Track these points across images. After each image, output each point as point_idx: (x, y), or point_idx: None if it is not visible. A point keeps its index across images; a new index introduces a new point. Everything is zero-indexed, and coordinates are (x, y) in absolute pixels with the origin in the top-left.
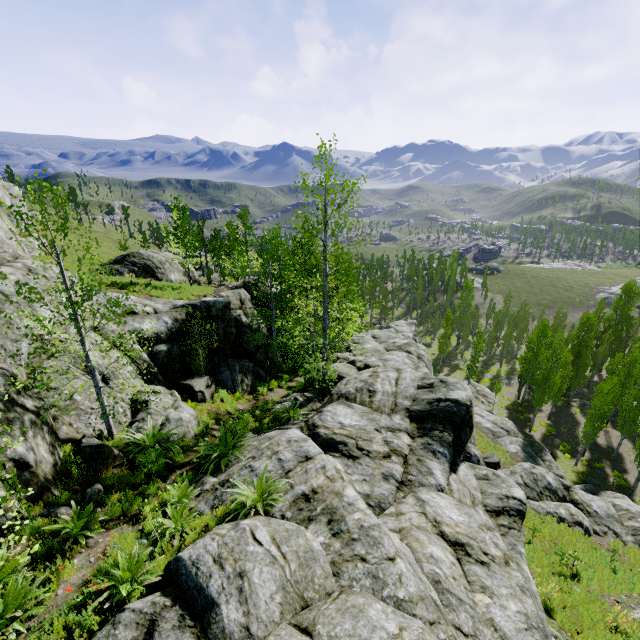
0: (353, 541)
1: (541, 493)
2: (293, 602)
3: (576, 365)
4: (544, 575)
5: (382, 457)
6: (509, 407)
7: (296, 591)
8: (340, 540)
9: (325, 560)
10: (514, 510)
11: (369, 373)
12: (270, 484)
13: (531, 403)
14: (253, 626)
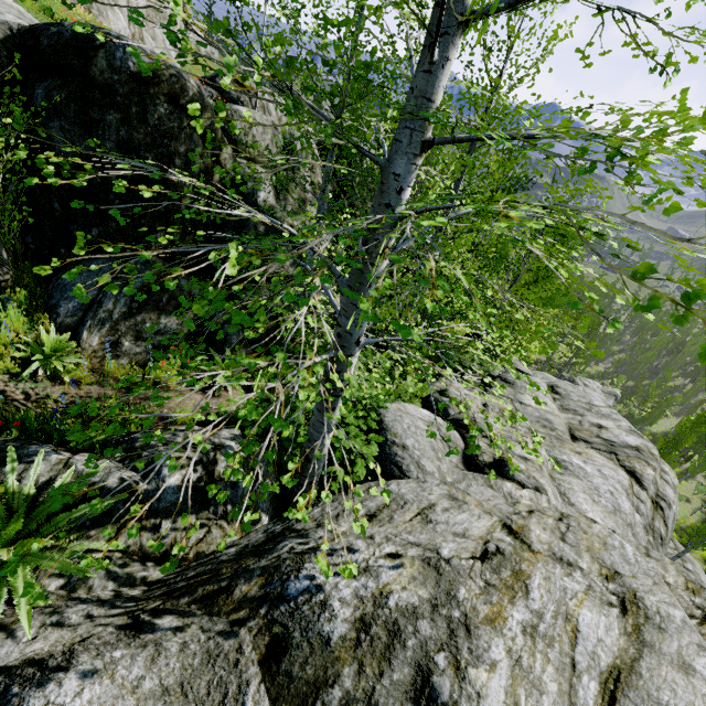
0: None
1: None
2: None
3: None
4: None
5: None
6: None
7: None
8: None
9: None
10: None
11: (489, 522)
12: None
13: None
14: None
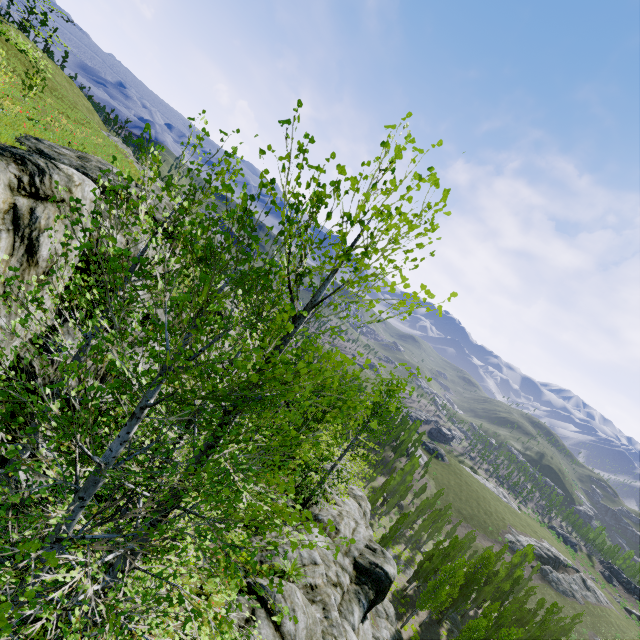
0: (333, 626)
1: None
2: (309, 638)
3: (463, 590)
4: None
5: (332, 584)
6: (395, 593)
7: (310, 633)
8: (328, 621)
9: (320, 627)
10: None
11: (337, 511)
12: (299, 568)
13: (413, 601)
14: (297, 637)
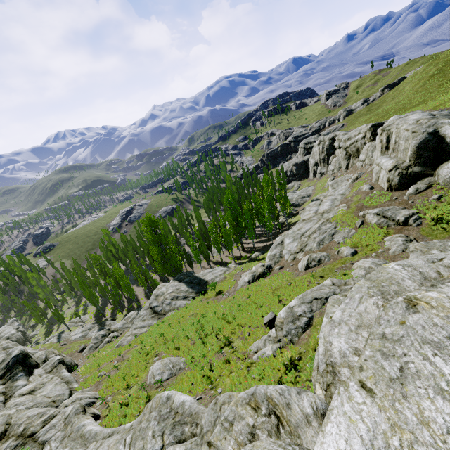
0: None
1: (101, 340)
2: None
3: (104, 276)
4: (87, 366)
5: None
6: (95, 315)
7: None
8: None
9: None
10: (57, 363)
11: None
12: None
13: (104, 304)
14: None
